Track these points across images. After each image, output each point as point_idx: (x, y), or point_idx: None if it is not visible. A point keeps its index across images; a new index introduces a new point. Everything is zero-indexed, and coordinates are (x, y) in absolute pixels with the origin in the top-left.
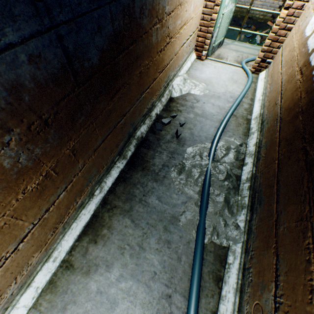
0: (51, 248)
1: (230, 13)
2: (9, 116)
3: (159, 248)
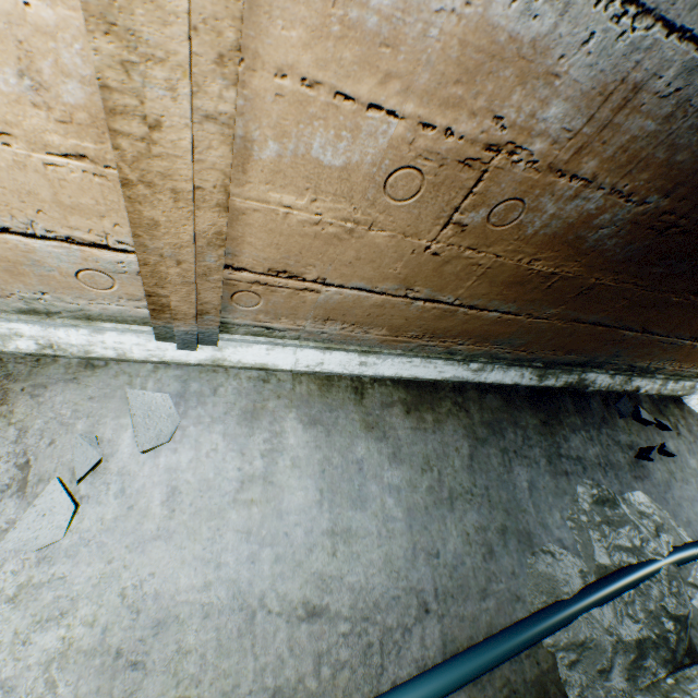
0: (381, 348)
1: None
2: (696, 182)
3: (470, 537)
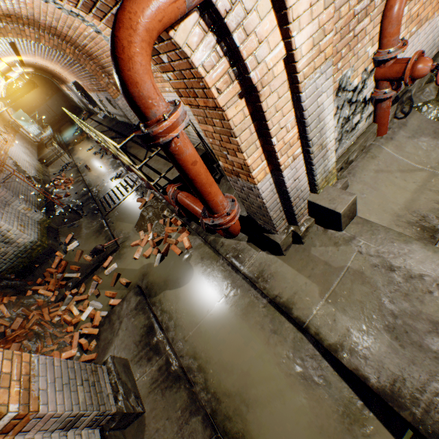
0: None
1: (35, 127)
2: None
3: None
